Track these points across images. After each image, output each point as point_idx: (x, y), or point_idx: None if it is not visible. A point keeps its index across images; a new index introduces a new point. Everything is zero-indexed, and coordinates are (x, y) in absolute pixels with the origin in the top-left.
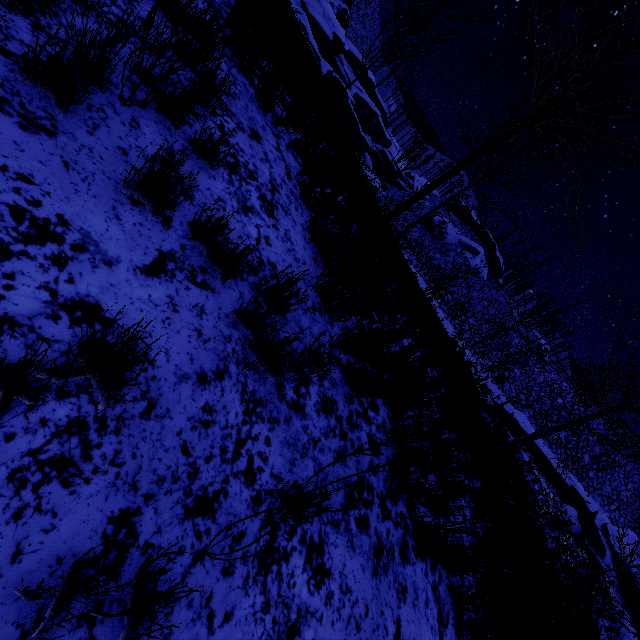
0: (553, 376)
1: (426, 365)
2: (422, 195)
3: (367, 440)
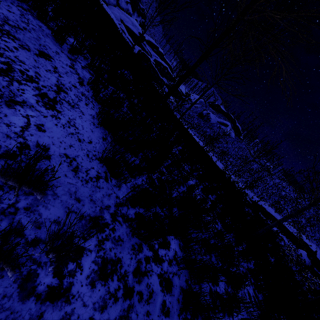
0: (277, 180)
1: (207, 193)
2: (178, 84)
3: (158, 281)
